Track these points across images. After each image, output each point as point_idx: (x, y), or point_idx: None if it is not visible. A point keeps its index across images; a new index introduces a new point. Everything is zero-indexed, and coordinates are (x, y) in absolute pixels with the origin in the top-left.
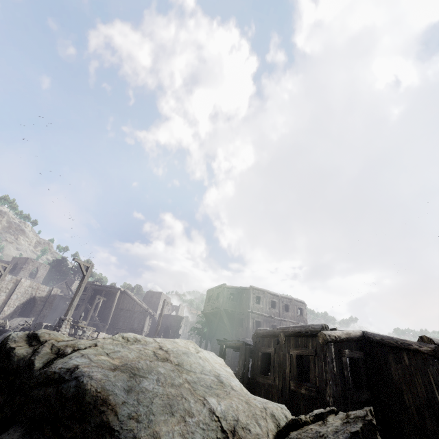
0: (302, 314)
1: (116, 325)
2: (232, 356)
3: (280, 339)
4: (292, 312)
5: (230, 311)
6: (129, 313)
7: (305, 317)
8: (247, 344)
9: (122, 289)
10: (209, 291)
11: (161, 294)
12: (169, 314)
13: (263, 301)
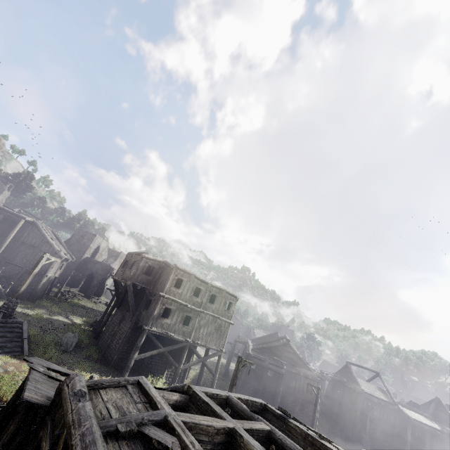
0: (229, 309)
1: (12, 260)
2: (124, 340)
3: (59, 440)
4: (218, 305)
5: (139, 287)
6: (33, 249)
7: (231, 312)
8: (39, 401)
9: (29, 219)
10: (129, 254)
11: (95, 237)
12: (98, 261)
13: (185, 286)
